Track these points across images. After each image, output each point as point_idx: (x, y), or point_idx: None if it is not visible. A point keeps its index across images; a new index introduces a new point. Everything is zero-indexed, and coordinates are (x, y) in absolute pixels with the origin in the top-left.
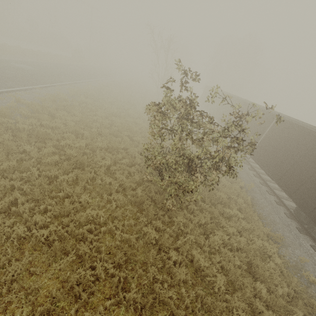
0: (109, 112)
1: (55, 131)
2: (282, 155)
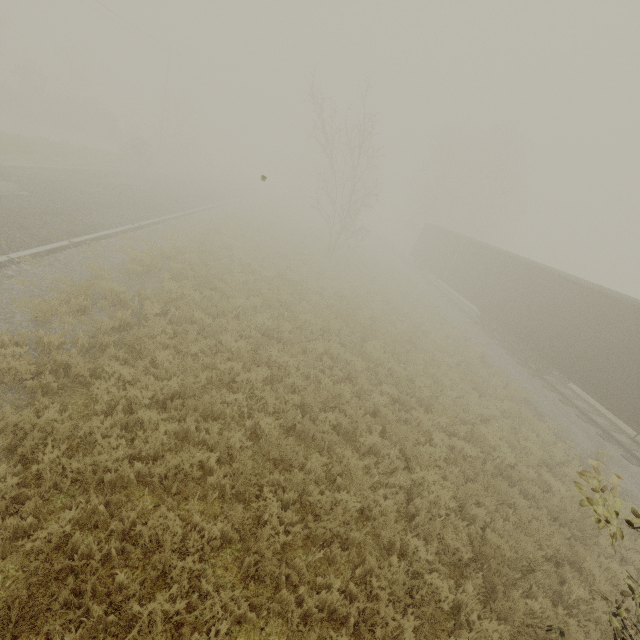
0: (250, 324)
1: (93, 500)
2: None
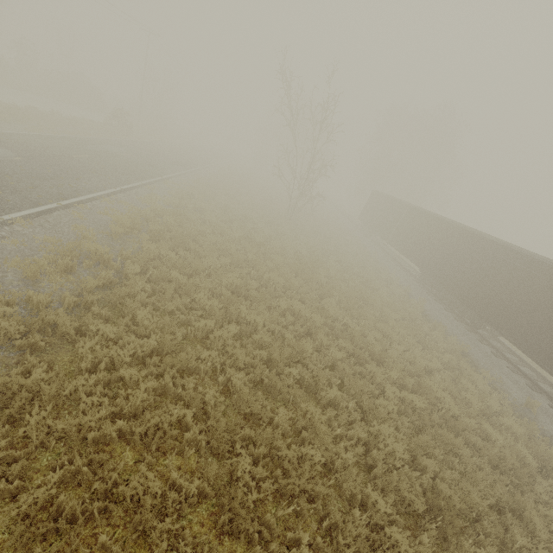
0: (221, 283)
1: (77, 461)
2: None
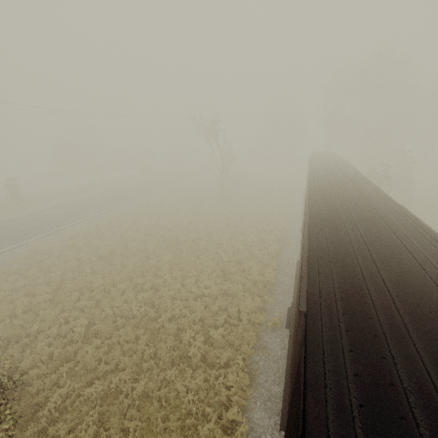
0: (98, 253)
1: None
2: (296, 349)
